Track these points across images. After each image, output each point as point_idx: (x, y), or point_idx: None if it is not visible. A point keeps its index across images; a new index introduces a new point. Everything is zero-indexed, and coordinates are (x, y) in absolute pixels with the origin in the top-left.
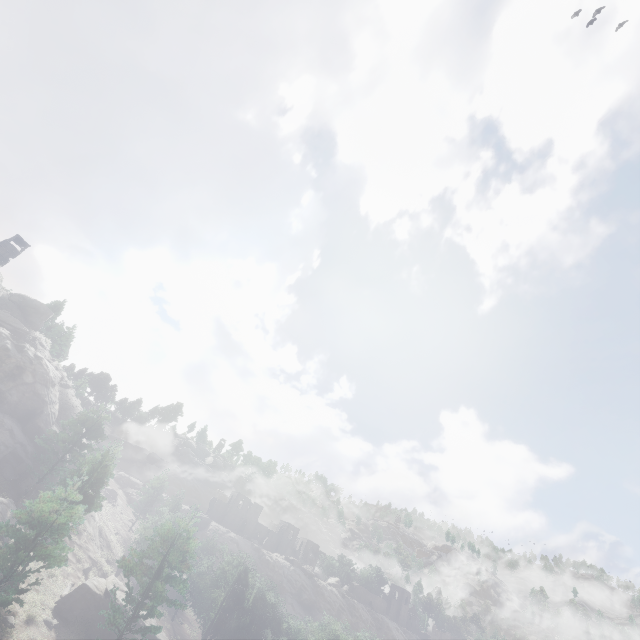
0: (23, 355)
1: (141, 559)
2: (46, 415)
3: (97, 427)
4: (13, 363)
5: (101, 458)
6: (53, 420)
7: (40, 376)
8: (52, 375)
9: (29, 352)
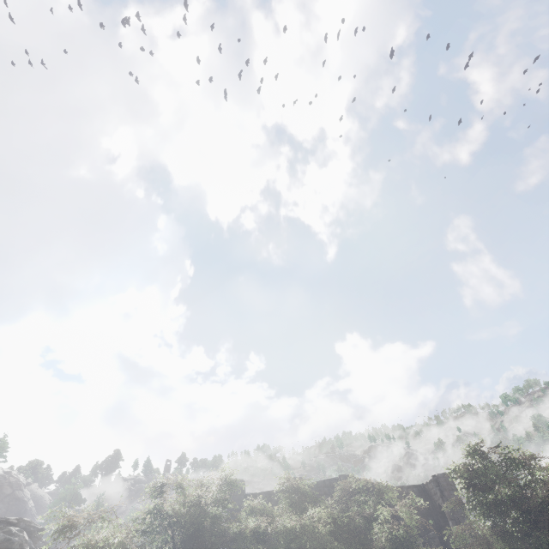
0: None
1: (149, 543)
2: (30, 510)
3: (77, 496)
4: None
5: (98, 507)
6: (35, 512)
7: (15, 484)
8: (22, 480)
9: None
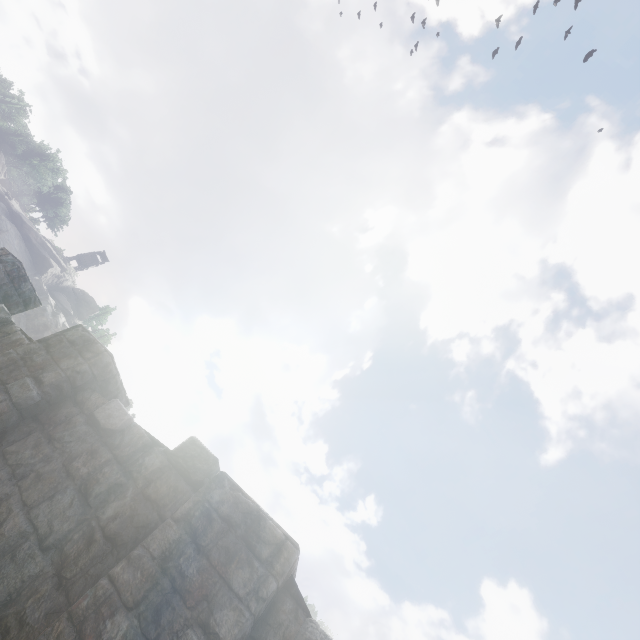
0: (54, 318)
1: None
2: None
3: None
4: (43, 321)
5: None
6: None
7: None
8: None
9: (60, 319)
